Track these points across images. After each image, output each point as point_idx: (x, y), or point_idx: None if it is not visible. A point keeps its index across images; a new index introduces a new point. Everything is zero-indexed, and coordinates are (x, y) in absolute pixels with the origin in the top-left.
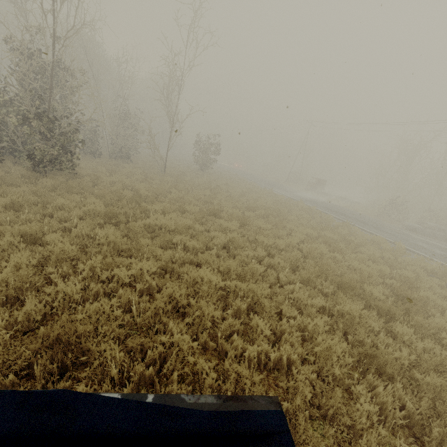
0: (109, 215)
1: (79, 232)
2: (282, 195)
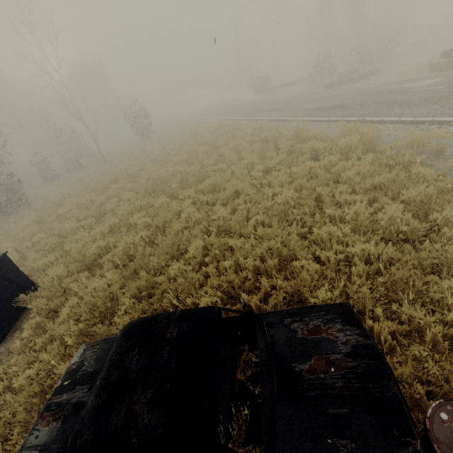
0: (39, 220)
1: (21, 236)
2: (201, 126)
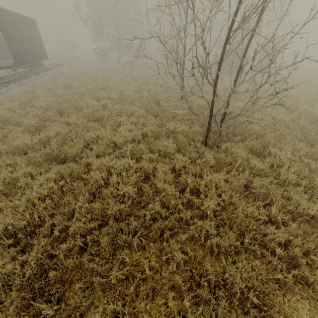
0: None
1: None
2: None
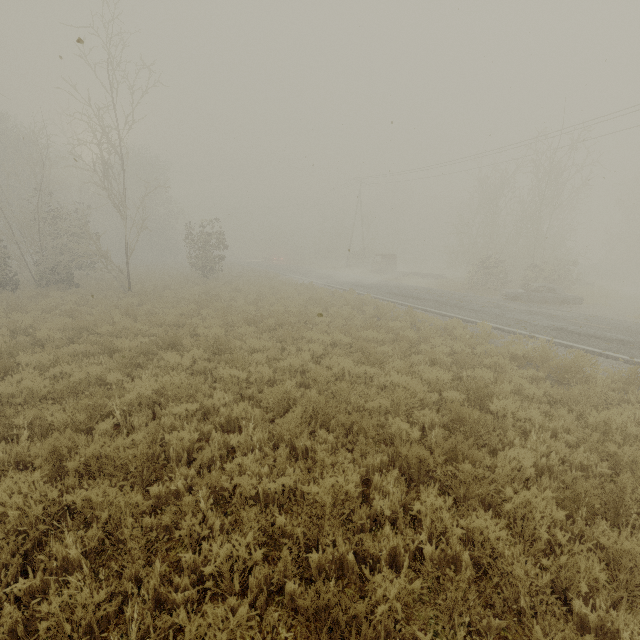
0: None
1: None
2: (322, 289)
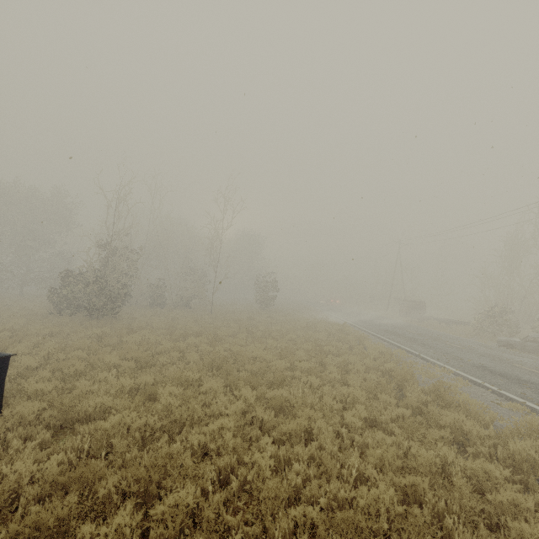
0: (102, 336)
1: (72, 344)
2: (323, 321)
